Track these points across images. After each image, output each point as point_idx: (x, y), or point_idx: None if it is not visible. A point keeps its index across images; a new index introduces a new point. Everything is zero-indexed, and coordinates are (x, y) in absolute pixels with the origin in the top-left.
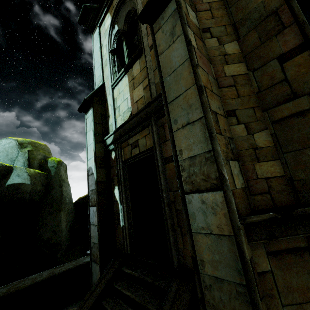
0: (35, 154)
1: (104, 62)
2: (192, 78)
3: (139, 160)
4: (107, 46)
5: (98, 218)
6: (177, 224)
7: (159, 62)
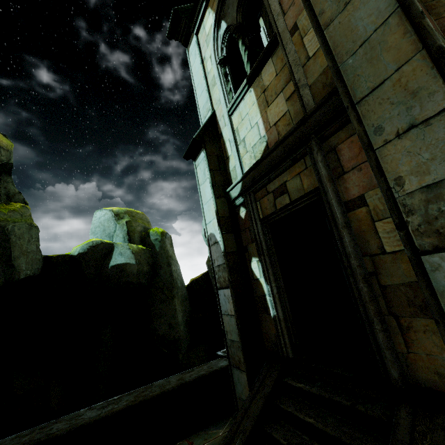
0: (134, 225)
1: (210, 81)
2: (413, 41)
3: (291, 214)
4: (212, 57)
5: (235, 305)
6: (387, 310)
7: (325, 40)
